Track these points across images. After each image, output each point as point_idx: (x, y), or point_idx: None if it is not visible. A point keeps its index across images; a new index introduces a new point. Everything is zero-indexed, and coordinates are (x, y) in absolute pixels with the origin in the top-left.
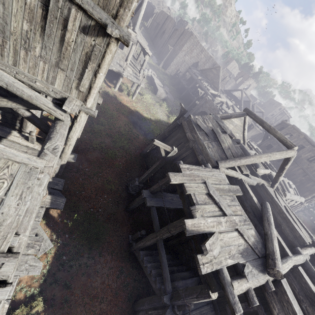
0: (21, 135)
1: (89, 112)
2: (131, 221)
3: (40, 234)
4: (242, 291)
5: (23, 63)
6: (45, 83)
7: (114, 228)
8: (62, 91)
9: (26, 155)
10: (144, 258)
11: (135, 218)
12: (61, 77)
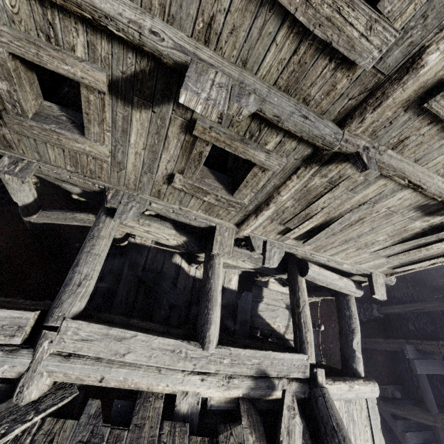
0: (275, 278)
1: (386, 282)
2: (364, 361)
3: None
4: None
5: (343, 254)
6: (352, 265)
7: None
8: (366, 268)
9: (369, 388)
10: (407, 435)
11: (369, 356)
12: (378, 261)
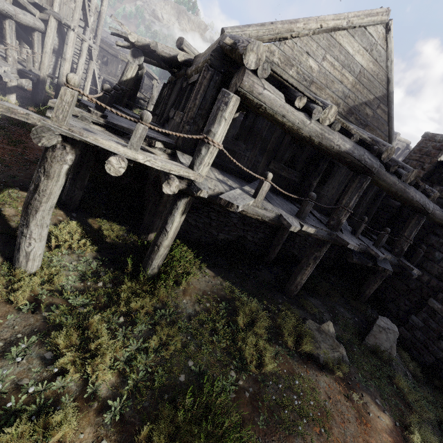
0: None
1: (57, 16)
2: None
3: (8, 73)
4: (146, 41)
5: None
6: None
7: None
8: None
9: None
10: None
11: None
12: None
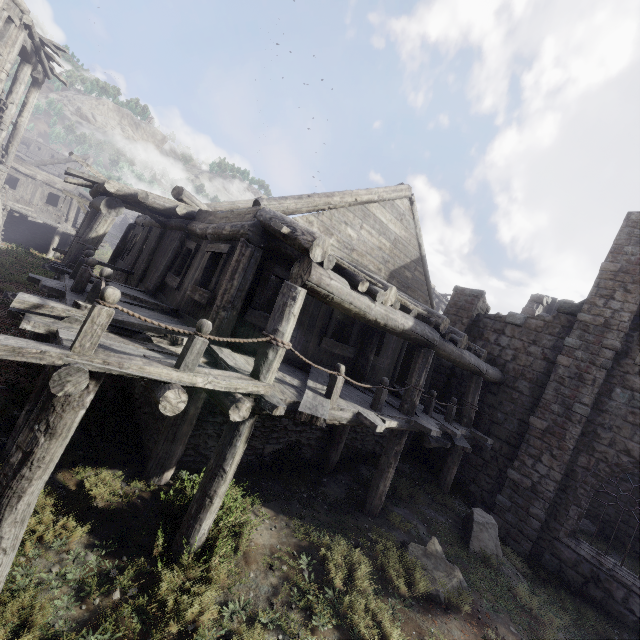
0: None
1: None
2: None
3: None
4: (129, 189)
5: None
6: None
7: (6, 311)
8: None
9: None
10: None
11: None
12: None
